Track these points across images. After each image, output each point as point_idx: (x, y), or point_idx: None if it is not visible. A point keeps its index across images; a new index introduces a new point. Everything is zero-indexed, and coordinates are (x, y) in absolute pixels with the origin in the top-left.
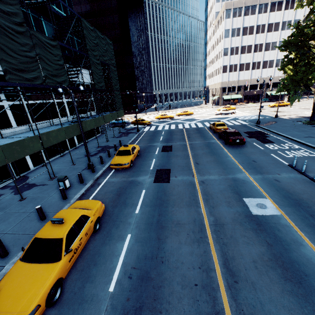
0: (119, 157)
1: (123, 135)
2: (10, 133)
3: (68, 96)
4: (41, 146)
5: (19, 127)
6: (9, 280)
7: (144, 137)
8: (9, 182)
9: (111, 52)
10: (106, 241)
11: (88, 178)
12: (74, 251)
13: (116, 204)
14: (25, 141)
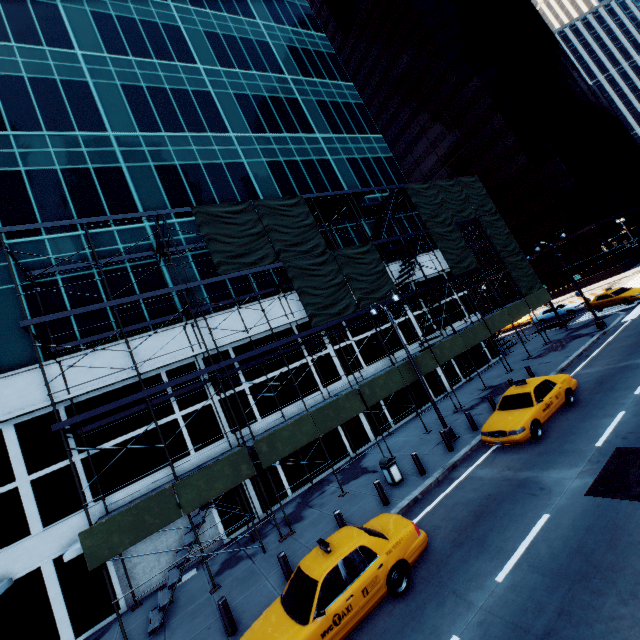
0: (501, 414)
1: (552, 349)
2: (340, 388)
3: (415, 306)
4: (362, 405)
5: (349, 377)
6: (260, 623)
7: (615, 341)
8: (344, 462)
9: (479, 193)
10: (406, 630)
11: (436, 465)
12: (334, 619)
13: (463, 538)
14: (339, 400)
